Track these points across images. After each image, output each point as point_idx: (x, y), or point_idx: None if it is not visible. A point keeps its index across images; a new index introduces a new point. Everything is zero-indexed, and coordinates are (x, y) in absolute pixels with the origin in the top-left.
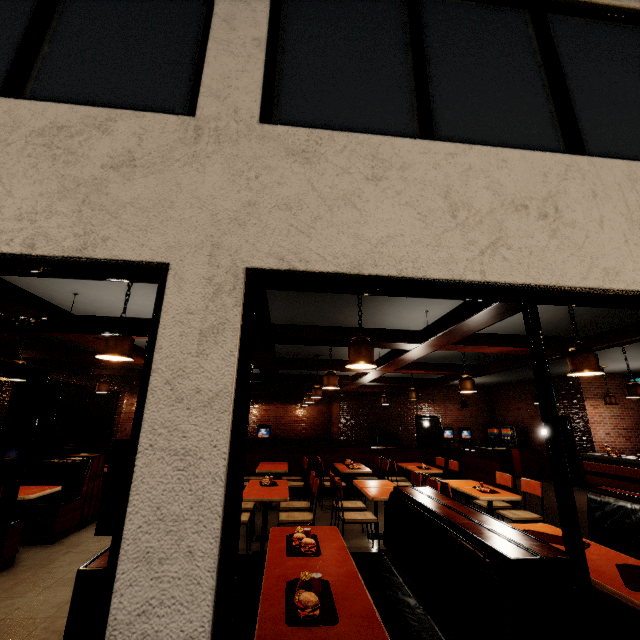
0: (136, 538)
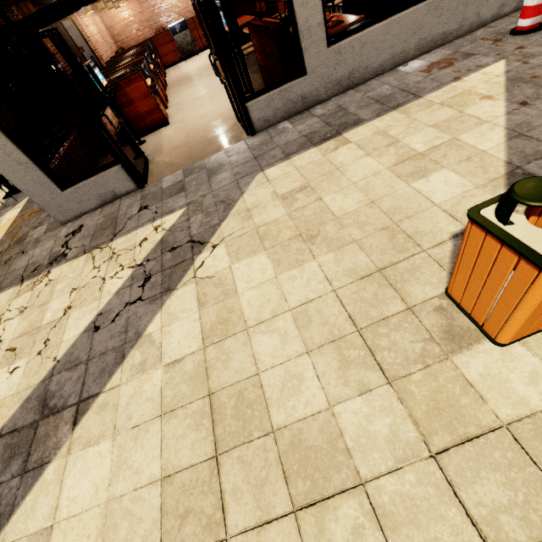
0: (298, 0)
